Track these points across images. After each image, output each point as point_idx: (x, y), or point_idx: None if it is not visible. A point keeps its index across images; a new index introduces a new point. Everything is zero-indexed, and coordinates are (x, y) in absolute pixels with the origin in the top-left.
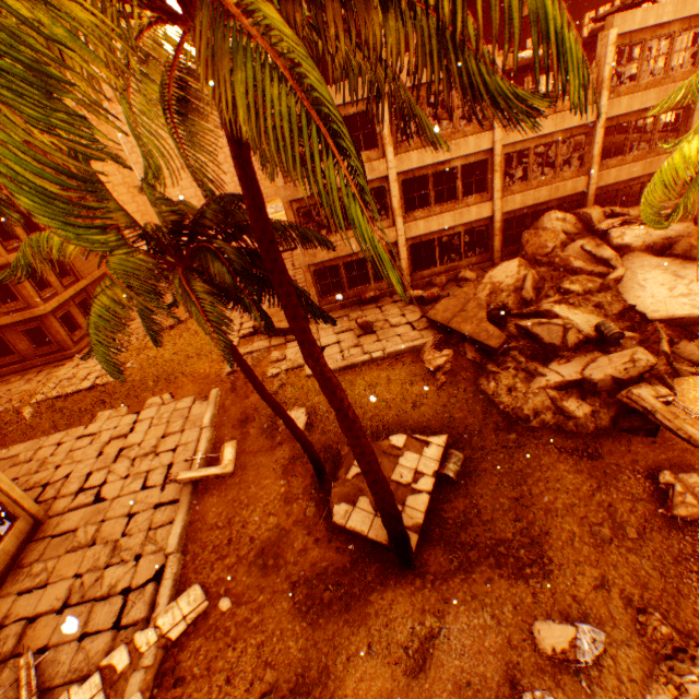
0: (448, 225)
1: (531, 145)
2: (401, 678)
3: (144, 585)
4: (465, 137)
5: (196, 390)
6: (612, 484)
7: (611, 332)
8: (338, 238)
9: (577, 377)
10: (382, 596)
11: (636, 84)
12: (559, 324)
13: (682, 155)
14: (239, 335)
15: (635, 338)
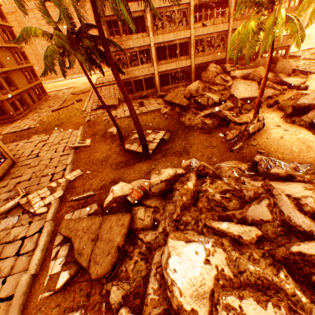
0: (174, 68)
1: (205, 37)
2: (143, 176)
3: (59, 172)
4: (180, 31)
5: (74, 127)
6: (213, 137)
7: (222, 99)
8: (131, 70)
9: (209, 112)
10: (139, 164)
11: (243, 16)
12: (206, 97)
13: (237, 31)
14: (91, 109)
15: (230, 103)
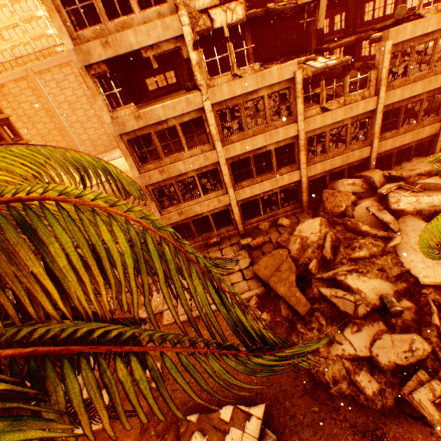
0: (267, 189)
1: (327, 129)
2: None
3: None
4: (276, 128)
5: None
6: None
7: (392, 309)
8: (186, 205)
9: (366, 353)
10: None
11: (407, 79)
12: (351, 301)
13: None
14: None
15: (411, 308)
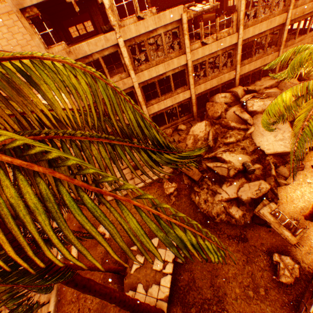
0: (169, 105)
1: (206, 59)
2: None
3: None
4: (172, 59)
5: None
6: (252, 260)
7: (249, 169)
8: None
9: (235, 196)
10: None
11: (256, 20)
12: (226, 167)
13: (282, 99)
14: None
15: (260, 168)
